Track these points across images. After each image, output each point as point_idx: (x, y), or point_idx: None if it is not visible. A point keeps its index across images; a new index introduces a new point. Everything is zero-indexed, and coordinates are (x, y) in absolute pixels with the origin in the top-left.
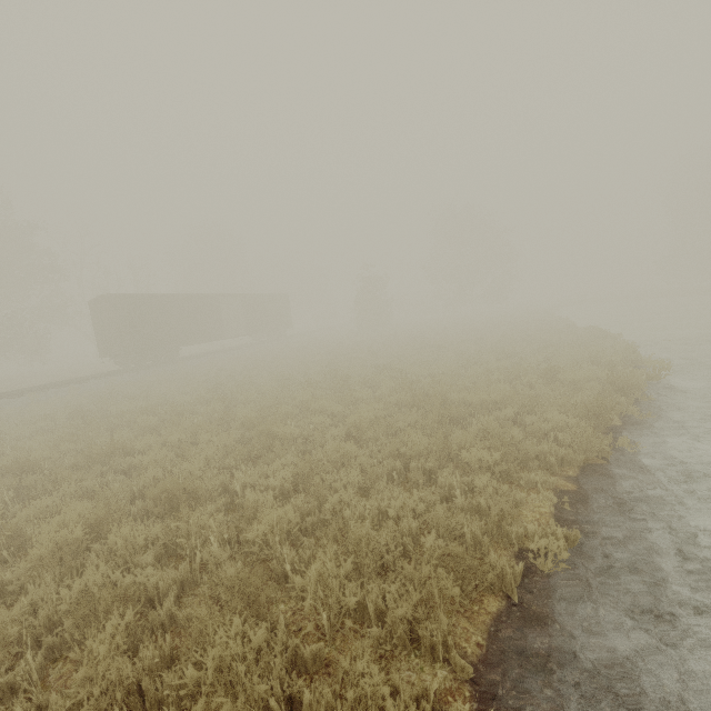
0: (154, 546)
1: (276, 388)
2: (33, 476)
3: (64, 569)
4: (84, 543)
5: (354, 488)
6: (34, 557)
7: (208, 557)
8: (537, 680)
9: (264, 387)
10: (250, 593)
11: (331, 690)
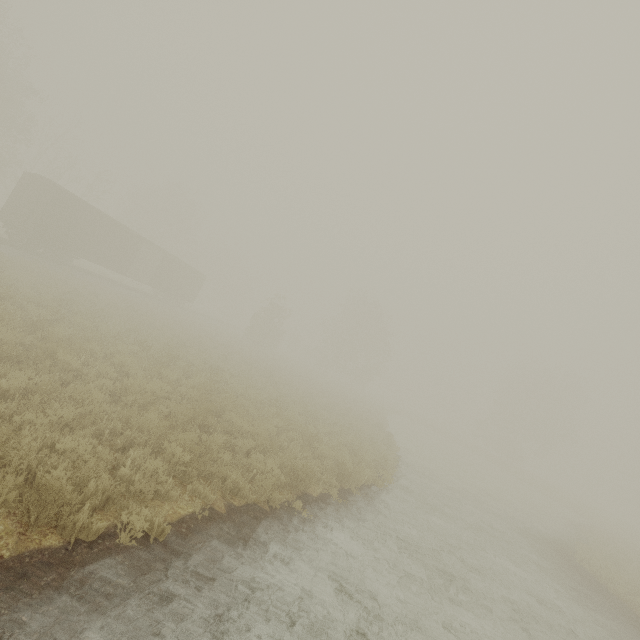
0: None
1: (111, 330)
2: None
3: None
4: None
5: (62, 422)
6: None
7: None
8: (11, 595)
9: (104, 325)
10: None
11: None
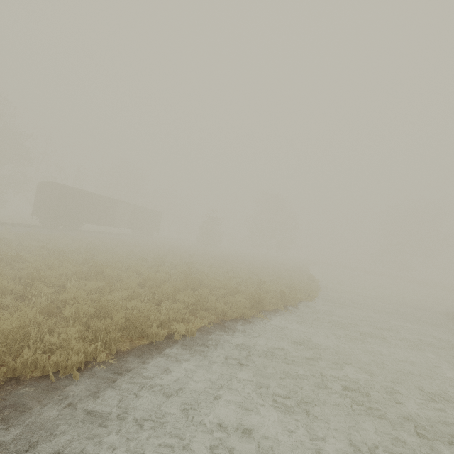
0: (15, 294)
1: (122, 256)
2: None
3: None
4: None
5: (123, 299)
6: None
7: (37, 302)
8: (139, 360)
9: (117, 254)
10: (46, 309)
11: (58, 338)
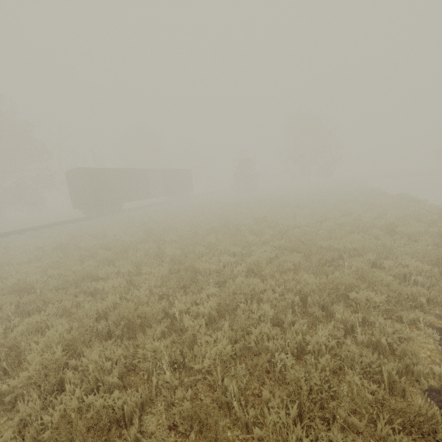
0: (117, 365)
1: (190, 233)
2: (28, 295)
3: (48, 385)
4: (64, 359)
5: (267, 318)
6: (24, 377)
7: (162, 381)
8: None
9: (182, 232)
10: (210, 438)
11: None
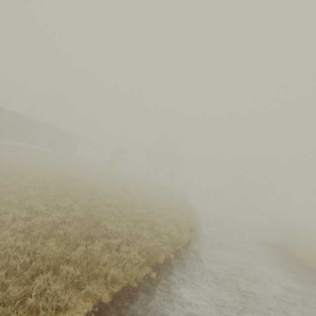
0: None
1: (24, 183)
2: None
3: None
4: None
5: None
6: None
7: None
8: None
9: (19, 180)
10: None
11: None
